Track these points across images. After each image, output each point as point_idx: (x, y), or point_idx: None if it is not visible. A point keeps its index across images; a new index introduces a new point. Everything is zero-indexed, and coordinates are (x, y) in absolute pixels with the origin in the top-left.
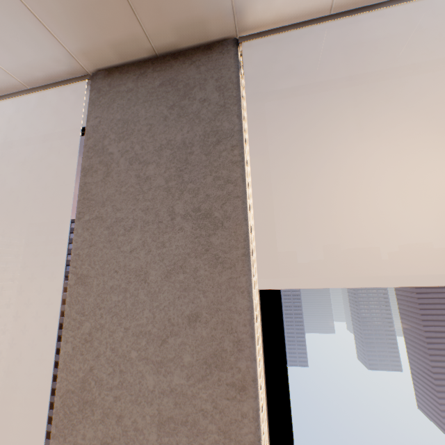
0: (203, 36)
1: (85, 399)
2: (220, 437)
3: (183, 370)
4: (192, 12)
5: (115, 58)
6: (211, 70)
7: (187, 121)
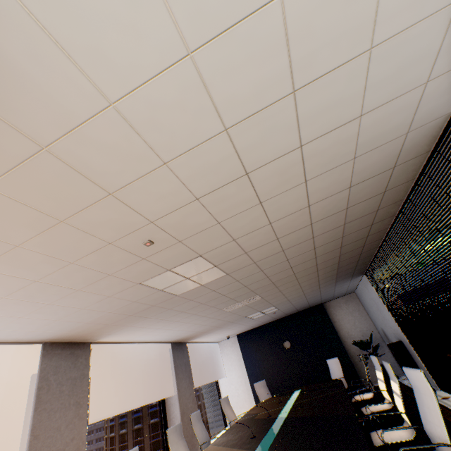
0: (86, 340)
1: None
2: None
3: None
4: (90, 338)
5: (59, 340)
6: (85, 351)
7: (77, 369)
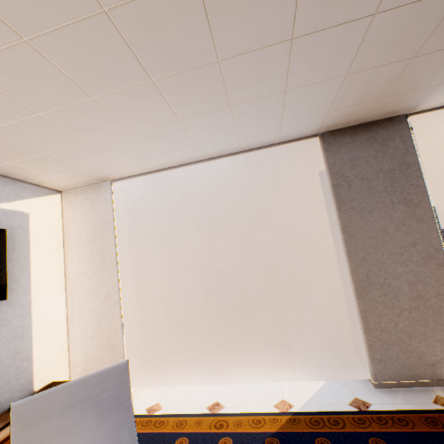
0: (391, 115)
1: (369, 282)
2: (435, 283)
3: (414, 263)
4: (395, 109)
5: (340, 126)
6: (395, 131)
7: (388, 158)
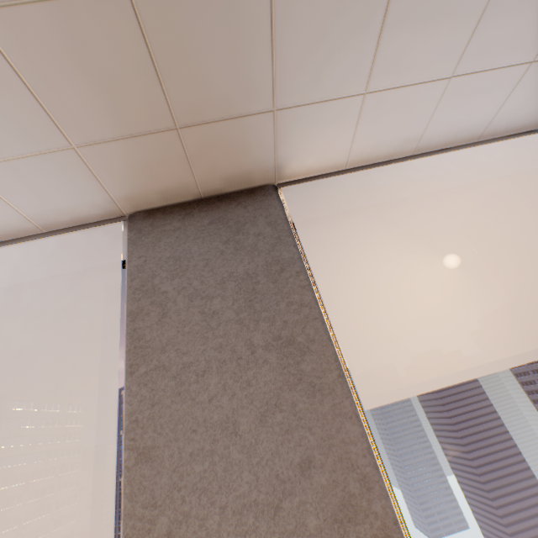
0: (247, 183)
1: None
2: None
3: None
4: (241, 168)
5: (159, 201)
6: (259, 209)
7: (245, 253)
